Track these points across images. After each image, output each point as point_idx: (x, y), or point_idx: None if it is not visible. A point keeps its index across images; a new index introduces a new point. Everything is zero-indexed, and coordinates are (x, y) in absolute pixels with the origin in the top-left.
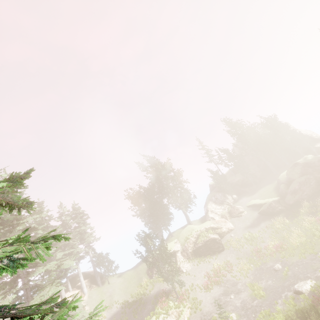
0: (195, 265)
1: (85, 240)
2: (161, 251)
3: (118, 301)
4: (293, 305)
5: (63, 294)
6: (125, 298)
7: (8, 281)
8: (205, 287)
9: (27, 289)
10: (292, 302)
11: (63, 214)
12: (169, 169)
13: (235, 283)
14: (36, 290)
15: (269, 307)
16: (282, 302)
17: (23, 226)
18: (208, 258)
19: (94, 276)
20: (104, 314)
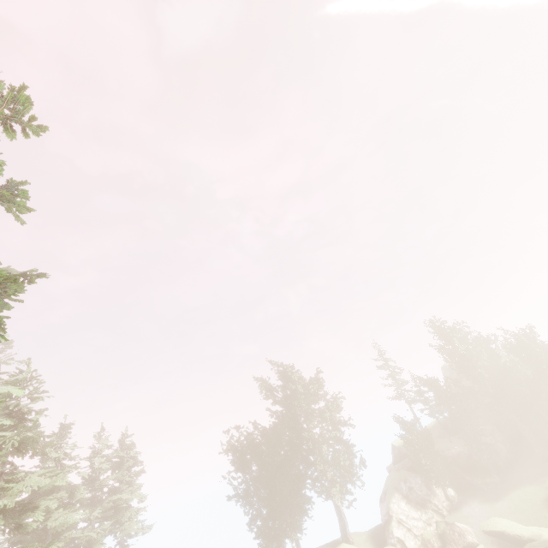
0: None
1: (120, 527)
2: None
3: None
4: None
5: None
6: None
7: None
8: None
9: None
10: None
11: (99, 453)
12: (317, 397)
13: None
14: None
15: None
16: None
17: (11, 499)
18: None
19: None
20: None
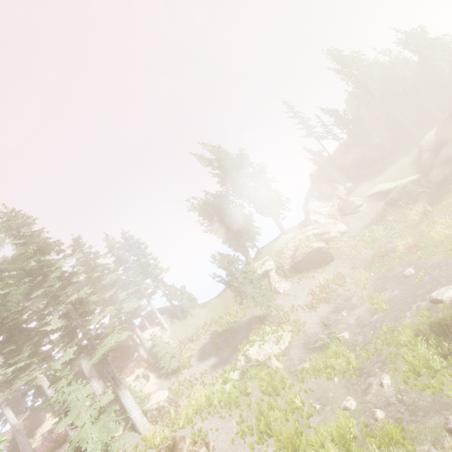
0: (295, 283)
1: (150, 274)
2: (247, 274)
3: (206, 332)
4: (428, 317)
5: (140, 334)
6: (214, 328)
7: (64, 334)
8: (309, 307)
9: (90, 338)
10: (426, 314)
11: (114, 247)
12: (245, 161)
13: (349, 297)
14: (101, 338)
15: (394, 322)
16: (412, 314)
17: (57, 273)
18: (312, 272)
19: (172, 310)
20: (192, 346)
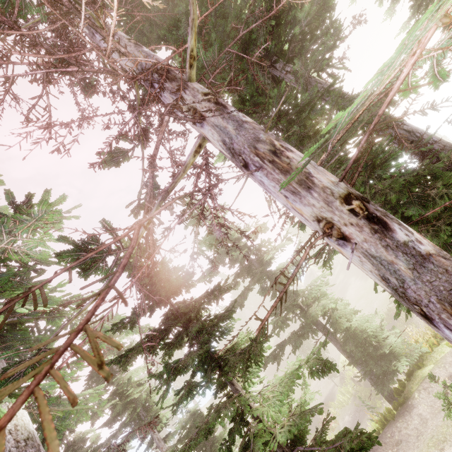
0: None
1: None
2: None
3: None
4: None
5: None
6: None
7: None
8: None
9: None
10: None
11: None
12: None
13: None
14: None
15: None
16: None
17: None
18: None
19: None
20: None
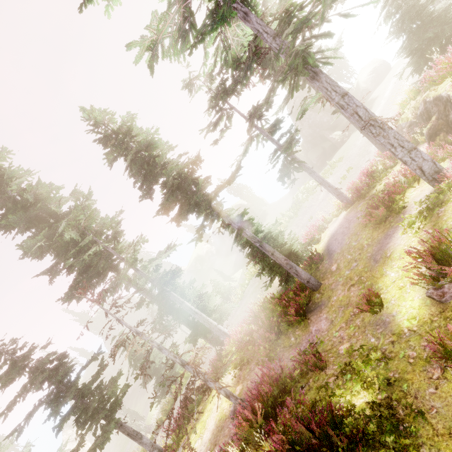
0: None
1: None
2: None
3: None
4: None
5: None
6: None
7: None
8: None
9: None
10: None
11: None
12: None
13: None
14: None
15: None
16: None
17: None
18: None
19: None
20: None
